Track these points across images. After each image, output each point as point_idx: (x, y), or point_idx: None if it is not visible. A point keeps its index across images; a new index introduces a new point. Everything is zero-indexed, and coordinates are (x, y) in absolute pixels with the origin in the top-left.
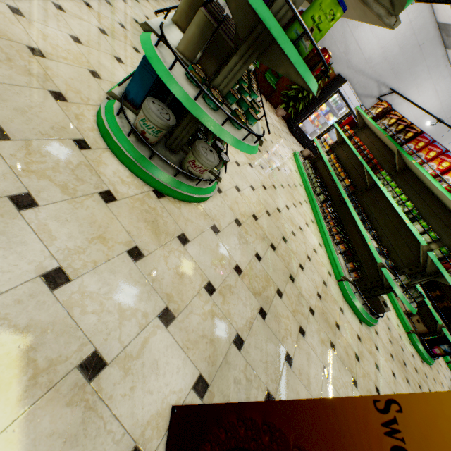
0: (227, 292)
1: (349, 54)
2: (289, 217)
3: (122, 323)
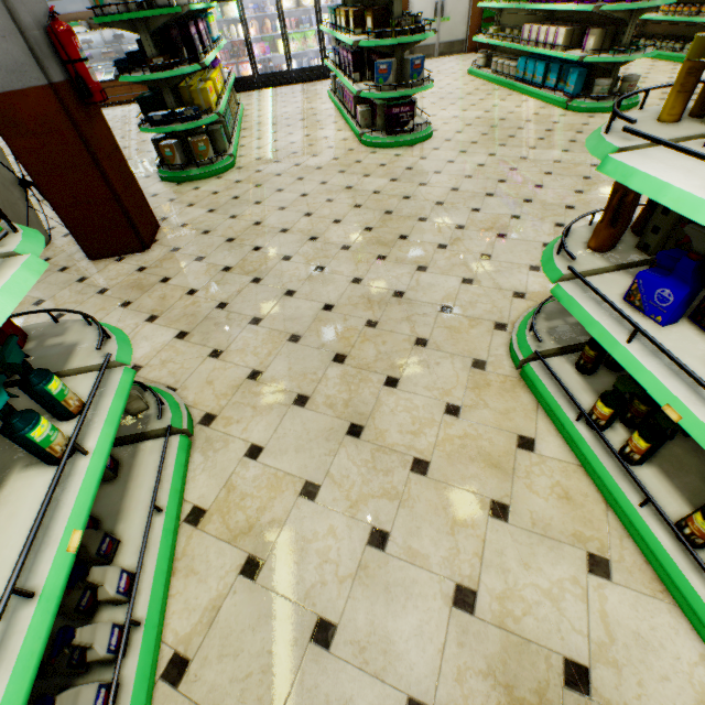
0: None
1: None
2: None
3: None
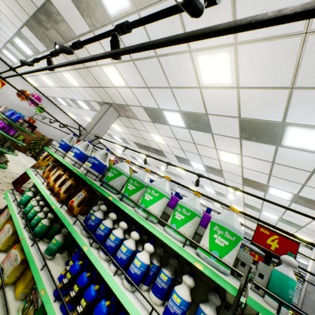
0: None
1: (52, 132)
2: None
3: None
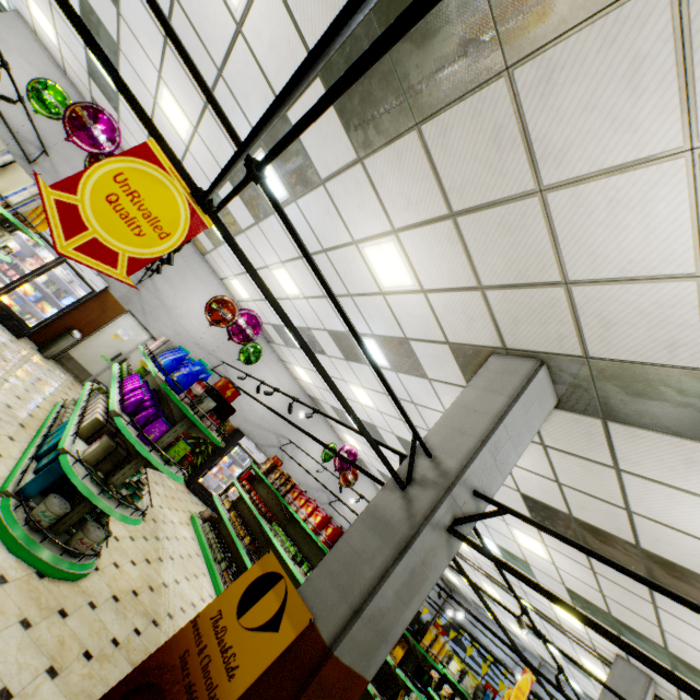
0: (105, 660)
1: (245, 412)
2: (180, 592)
3: (21, 672)
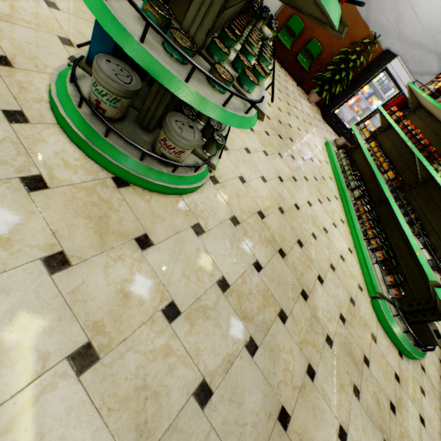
0: (200, 317)
1: (402, 24)
2: (311, 215)
3: None
